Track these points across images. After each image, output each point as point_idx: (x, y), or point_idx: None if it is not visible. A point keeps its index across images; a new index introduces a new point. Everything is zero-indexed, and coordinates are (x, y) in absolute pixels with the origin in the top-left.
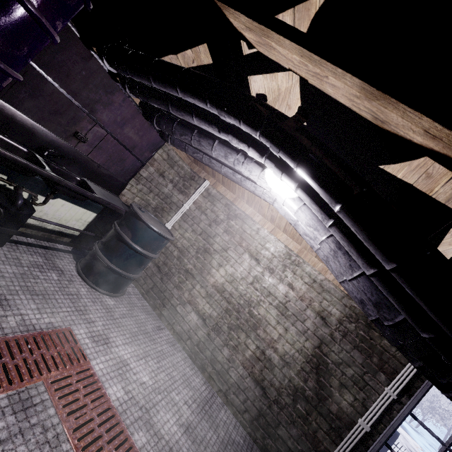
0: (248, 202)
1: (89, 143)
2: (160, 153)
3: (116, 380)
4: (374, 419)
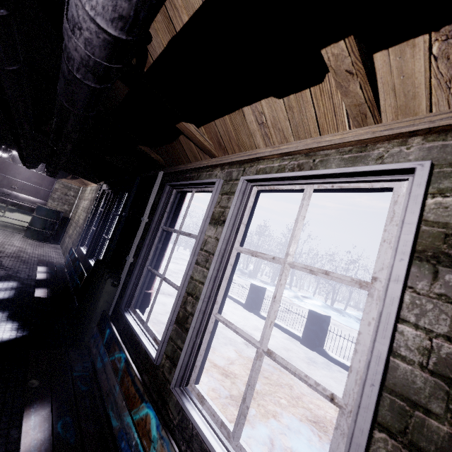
0: (91, 183)
1: (19, 188)
2: (59, 185)
3: (1, 241)
4: (88, 220)
